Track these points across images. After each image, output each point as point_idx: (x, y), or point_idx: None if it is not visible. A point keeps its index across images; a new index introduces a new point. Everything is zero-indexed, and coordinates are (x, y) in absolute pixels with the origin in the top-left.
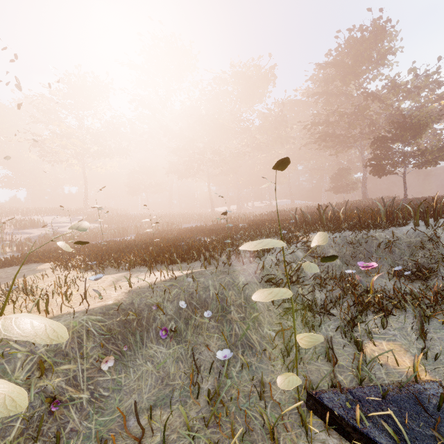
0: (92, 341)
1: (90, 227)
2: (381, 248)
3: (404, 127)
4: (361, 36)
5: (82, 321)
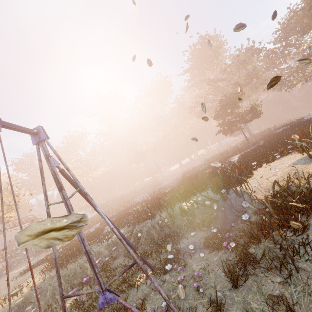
0: (14, 310)
1: (92, 216)
2: (131, 238)
3: (221, 107)
4: (195, 49)
5: (12, 305)
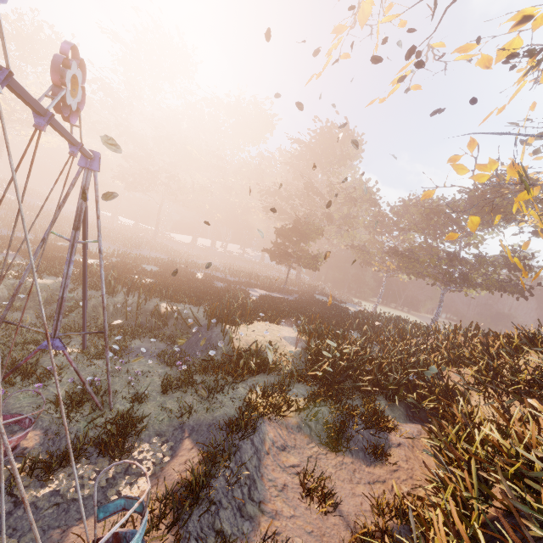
0: None
1: None
2: None
3: (292, 229)
4: (329, 131)
5: None
